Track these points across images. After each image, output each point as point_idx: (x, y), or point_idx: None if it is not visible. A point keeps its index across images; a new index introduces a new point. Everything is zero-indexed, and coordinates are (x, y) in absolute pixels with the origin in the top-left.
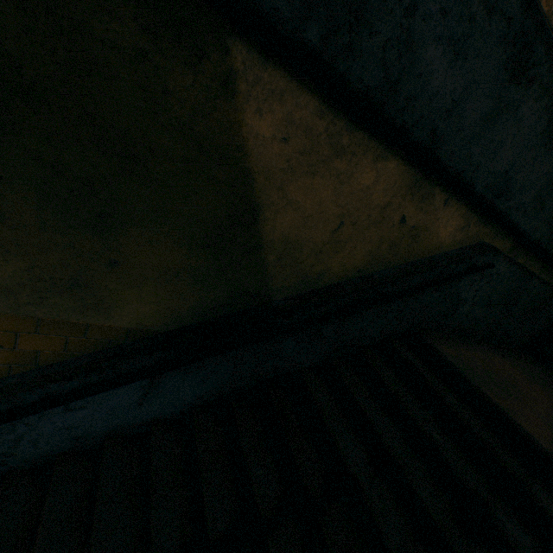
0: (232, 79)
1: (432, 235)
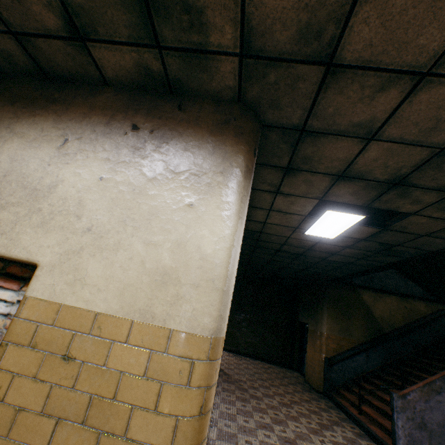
0: (359, 292)
1: (418, 309)
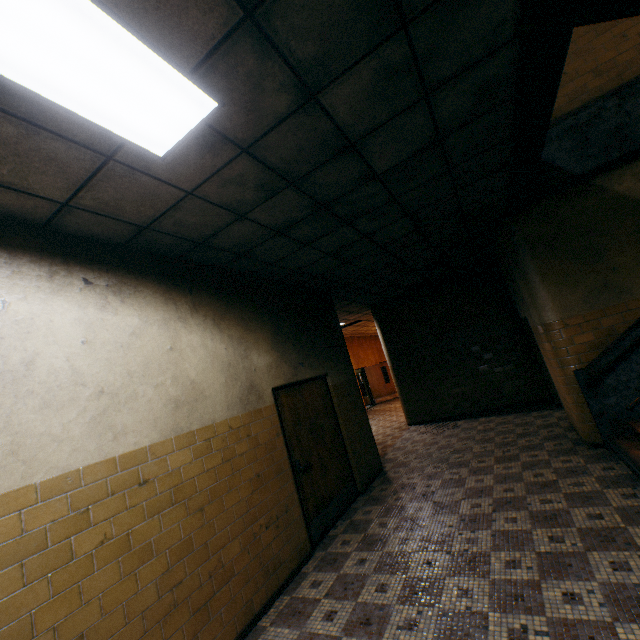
0: (601, 187)
1: None
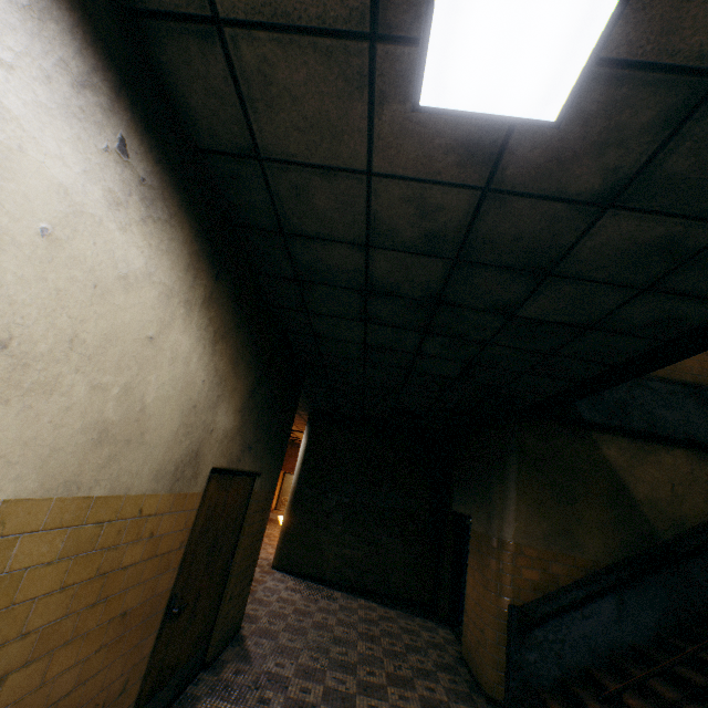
0: (594, 441)
1: None
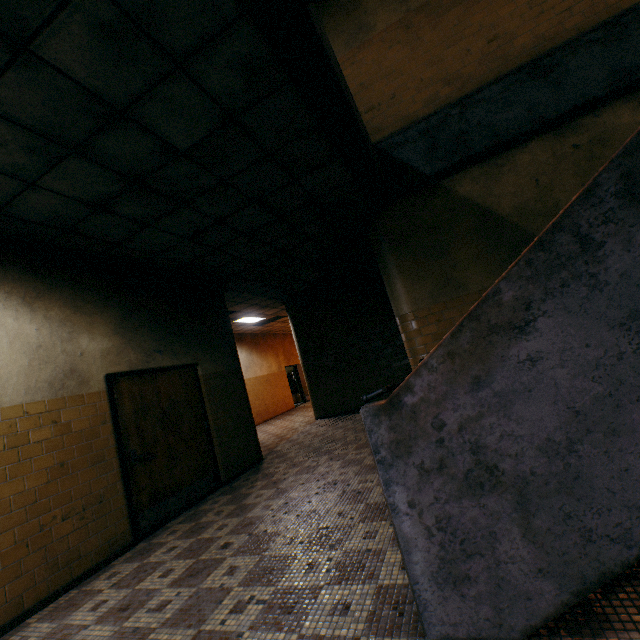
0: (447, 189)
1: (614, 129)
